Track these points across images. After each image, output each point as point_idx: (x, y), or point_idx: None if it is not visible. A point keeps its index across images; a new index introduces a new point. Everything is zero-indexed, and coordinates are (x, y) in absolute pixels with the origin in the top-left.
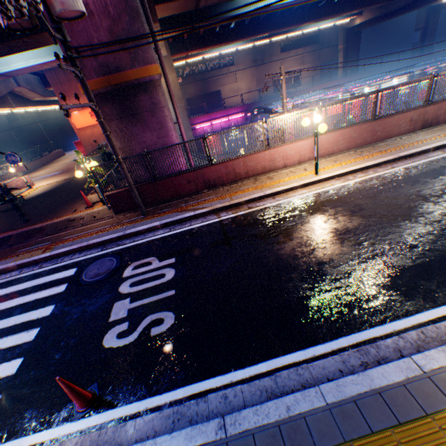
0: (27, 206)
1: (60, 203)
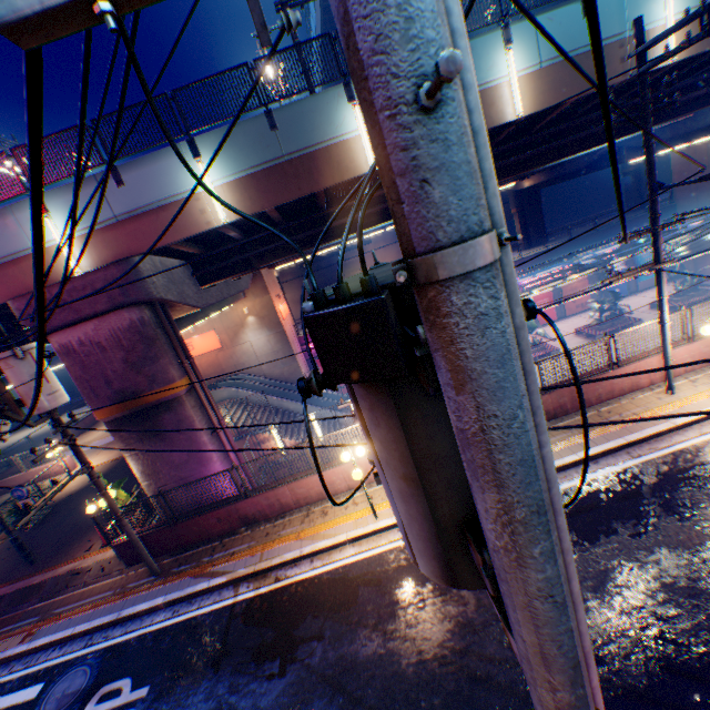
0: (49, 521)
1: (83, 523)
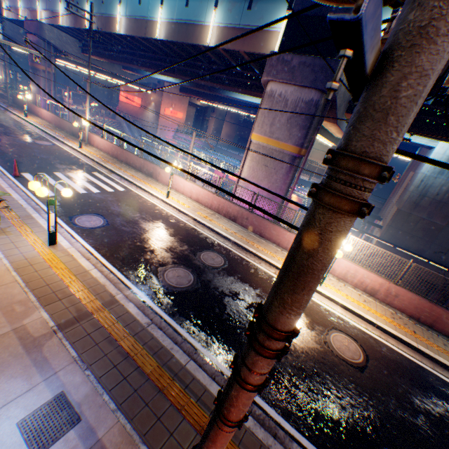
0: None
1: None
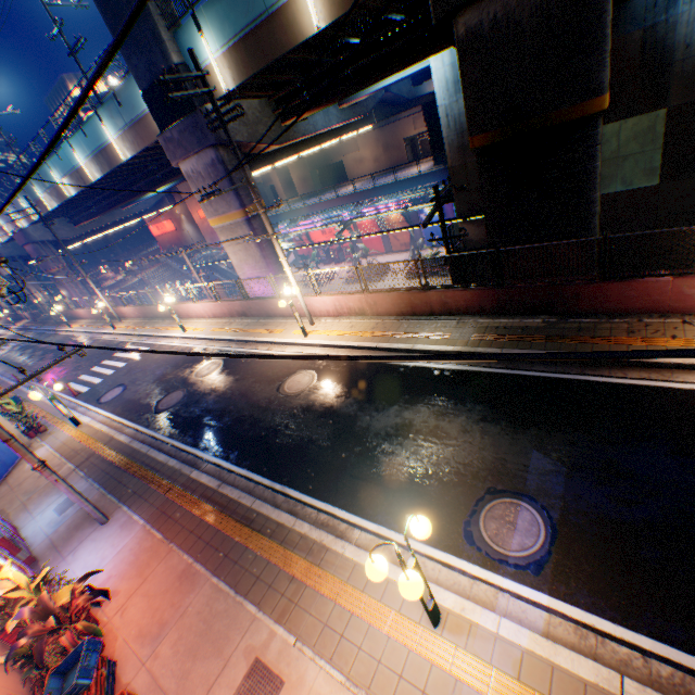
0: None
1: None
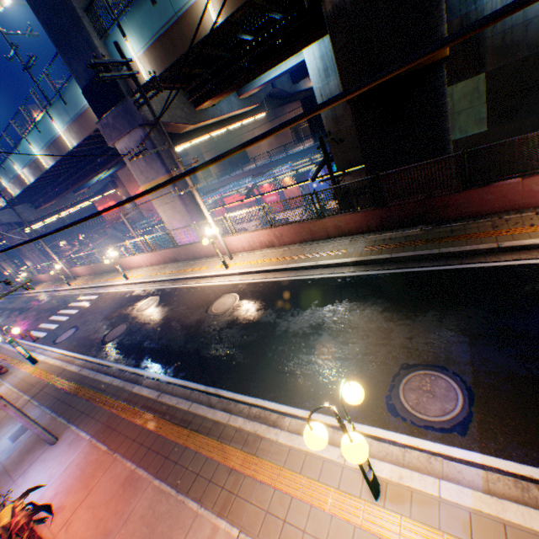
0: None
1: None
